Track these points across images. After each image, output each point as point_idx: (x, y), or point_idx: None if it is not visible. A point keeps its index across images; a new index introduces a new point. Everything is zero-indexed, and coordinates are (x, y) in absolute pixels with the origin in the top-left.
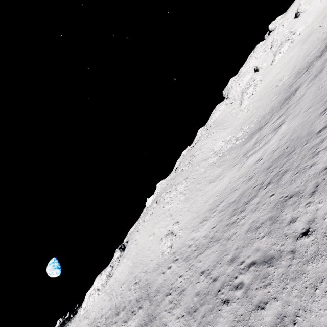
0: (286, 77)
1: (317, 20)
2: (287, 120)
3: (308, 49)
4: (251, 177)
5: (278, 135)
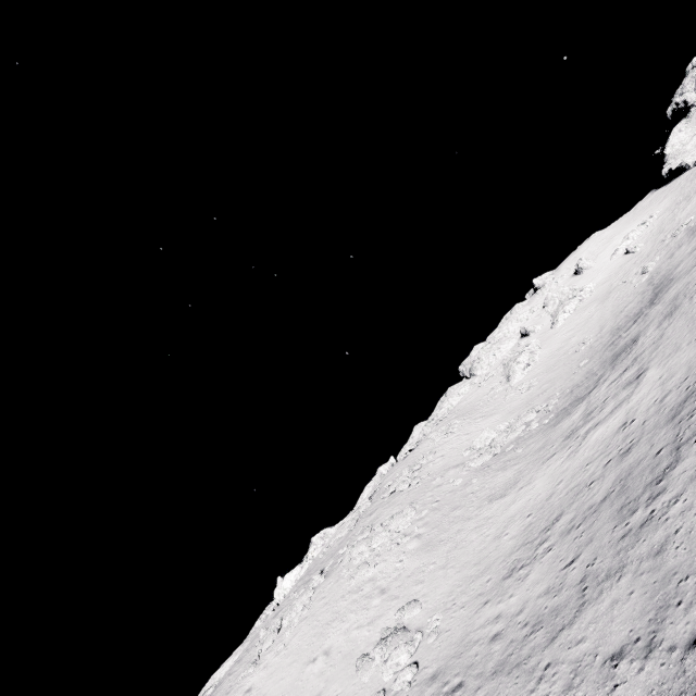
0: (592, 339)
1: (614, 277)
2: (653, 365)
3: (616, 306)
4: (625, 448)
5: (647, 383)
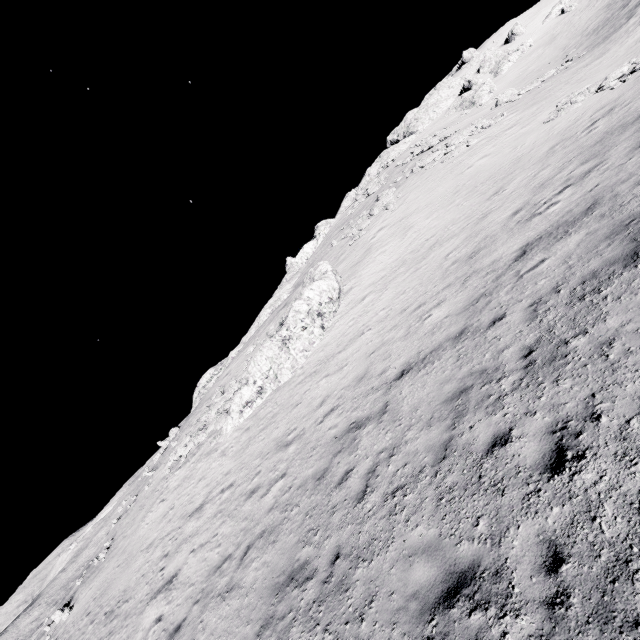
0: (560, 53)
1: (553, 30)
2: None
3: (572, 35)
4: None
5: None
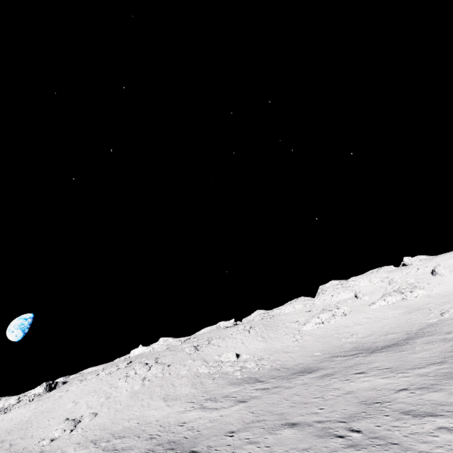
0: (354, 339)
1: (438, 298)
2: (248, 403)
3: (398, 325)
4: (154, 436)
5: (223, 411)
